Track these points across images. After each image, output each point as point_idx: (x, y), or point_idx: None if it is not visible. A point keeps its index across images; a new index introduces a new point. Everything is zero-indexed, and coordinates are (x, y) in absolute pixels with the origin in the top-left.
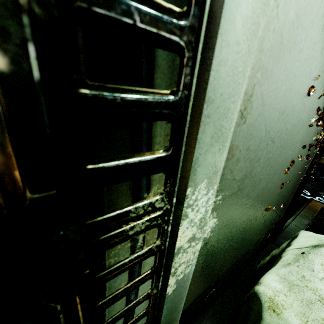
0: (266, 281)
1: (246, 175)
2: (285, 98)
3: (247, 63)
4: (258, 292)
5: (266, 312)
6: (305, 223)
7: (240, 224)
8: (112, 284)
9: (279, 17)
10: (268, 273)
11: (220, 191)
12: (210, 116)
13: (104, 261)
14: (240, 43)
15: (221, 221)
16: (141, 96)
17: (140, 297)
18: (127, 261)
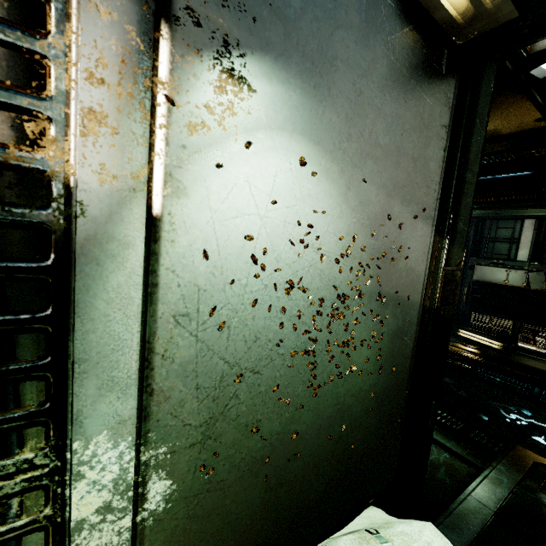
0: None
1: (215, 417)
2: (248, 327)
3: (130, 323)
4: None
5: None
6: (497, 496)
7: (244, 491)
8: None
9: (182, 276)
10: None
11: (161, 441)
12: (89, 371)
13: None
14: (110, 314)
15: (187, 485)
16: (2, 367)
17: None
18: None
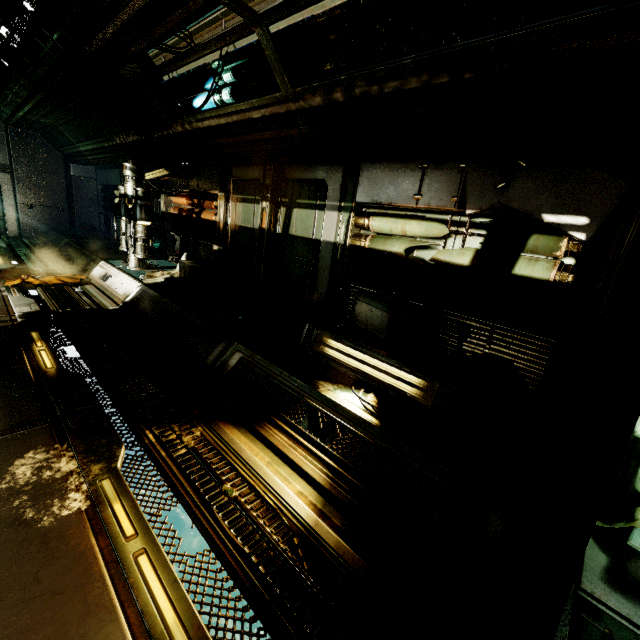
0: (639, 430)
1: None
2: None
3: None
4: (638, 436)
5: None
6: None
7: None
8: None
9: None
10: (636, 427)
11: None
12: None
13: None
14: None
15: None
16: None
17: None
18: None
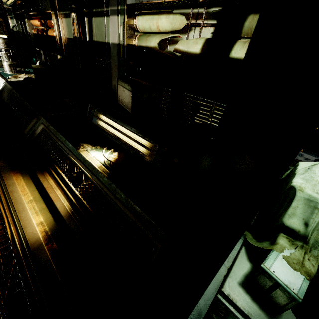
0: (295, 181)
1: None
2: None
3: None
4: (293, 185)
5: (297, 192)
6: None
7: None
8: None
9: None
10: (294, 179)
11: None
12: None
13: None
14: None
15: None
16: None
17: None
18: None
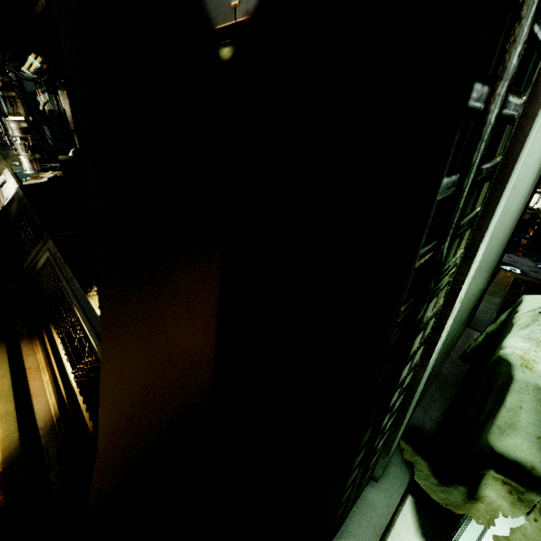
0: (510, 344)
1: None
2: (535, 141)
3: None
4: (504, 356)
5: (516, 371)
6: (496, 302)
7: (467, 293)
8: (416, 341)
9: None
10: (508, 338)
11: None
12: (514, 172)
13: (425, 314)
14: None
15: None
16: (491, 163)
17: (414, 364)
18: (429, 318)
